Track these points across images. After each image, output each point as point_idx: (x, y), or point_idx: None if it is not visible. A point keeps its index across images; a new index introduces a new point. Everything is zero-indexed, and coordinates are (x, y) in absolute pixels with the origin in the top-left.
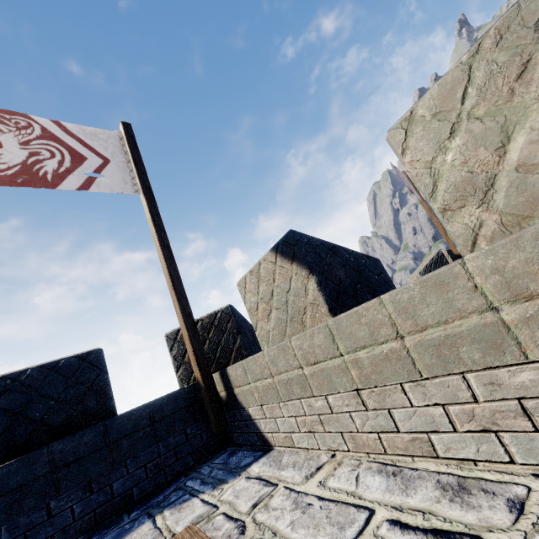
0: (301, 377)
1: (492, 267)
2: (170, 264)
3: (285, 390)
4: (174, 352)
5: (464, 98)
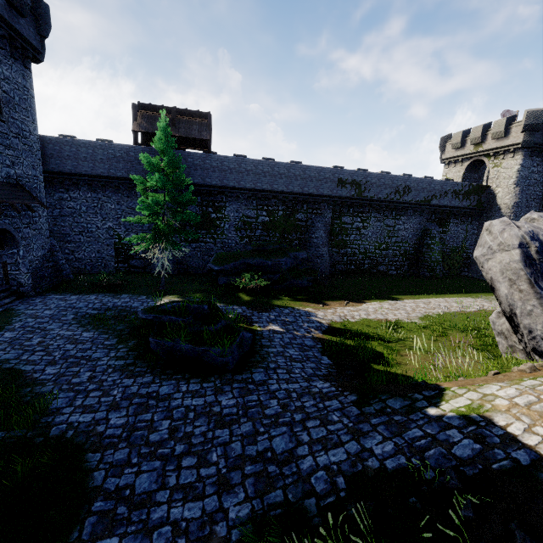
0: None
1: None
2: None
3: None
4: None
5: None
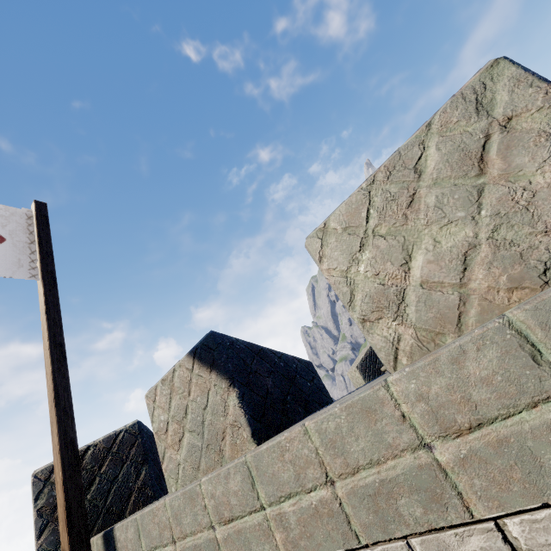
0: (211, 544)
1: (416, 392)
2: (59, 368)
3: None
4: (41, 502)
5: (368, 218)
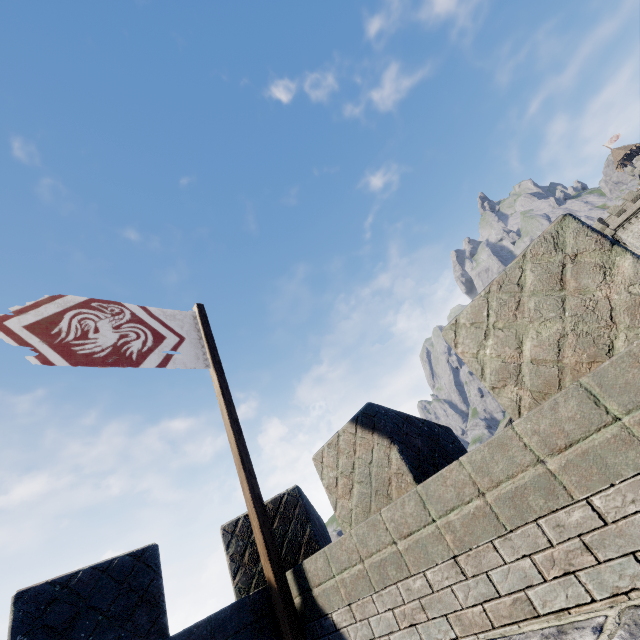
0: (395, 555)
1: (531, 430)
2: (239, 439)
3: (378, 575)
4: (232, 550)
5: (488, 316)
